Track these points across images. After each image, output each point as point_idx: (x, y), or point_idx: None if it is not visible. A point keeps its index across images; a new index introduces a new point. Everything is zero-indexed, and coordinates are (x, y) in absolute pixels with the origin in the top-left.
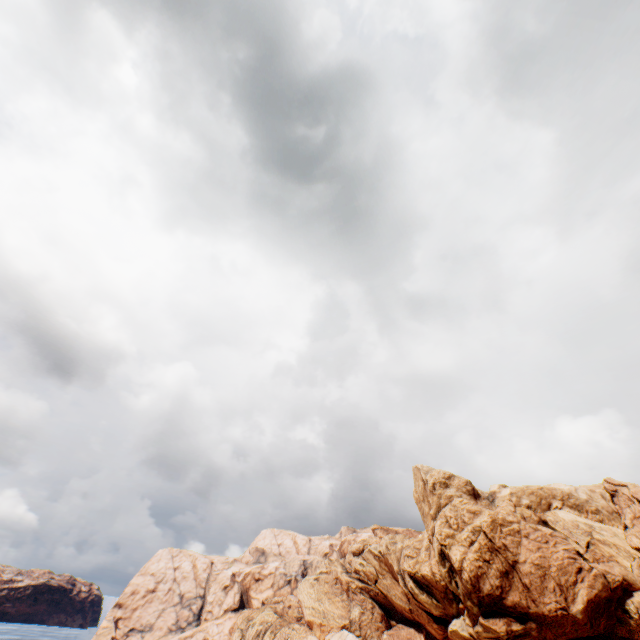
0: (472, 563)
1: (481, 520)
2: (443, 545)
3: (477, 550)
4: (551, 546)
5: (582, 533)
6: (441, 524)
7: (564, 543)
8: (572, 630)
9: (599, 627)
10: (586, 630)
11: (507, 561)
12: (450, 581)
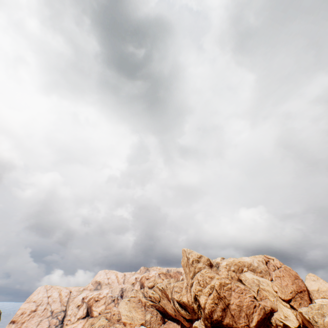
0: (210, 305)
1: (214, 282)
2: (196, 295)
3: (212, 298)
4: (244, 295)
5: (255, 285)
6: (196, 284)
7: (249, 293)
8: None
9: None
10: None
11: (225, 303)
12: (198, 311)
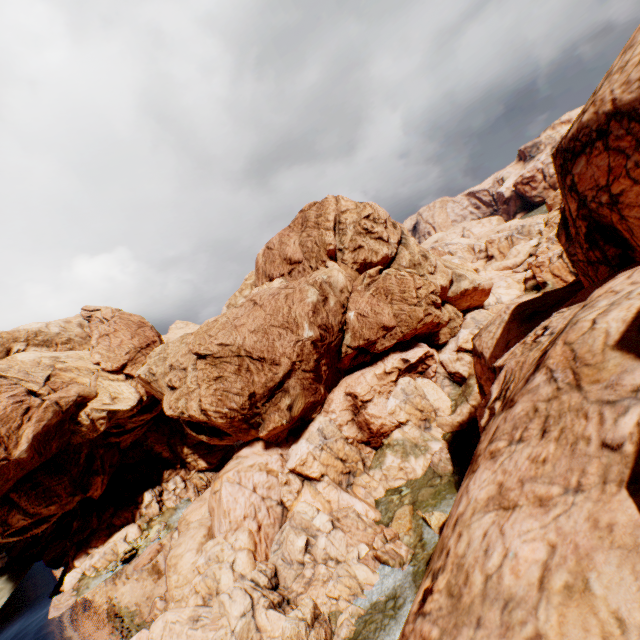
0: None
1: None
2: None
3: None
4: None
5: (44, 369)
6: None
7: (13, 389)
8: (20, 472)
9: (54, 450)
10: (38, 461)
11: None
12: None
